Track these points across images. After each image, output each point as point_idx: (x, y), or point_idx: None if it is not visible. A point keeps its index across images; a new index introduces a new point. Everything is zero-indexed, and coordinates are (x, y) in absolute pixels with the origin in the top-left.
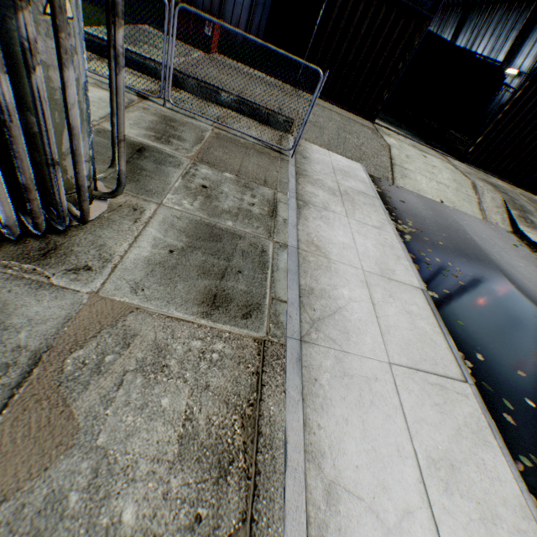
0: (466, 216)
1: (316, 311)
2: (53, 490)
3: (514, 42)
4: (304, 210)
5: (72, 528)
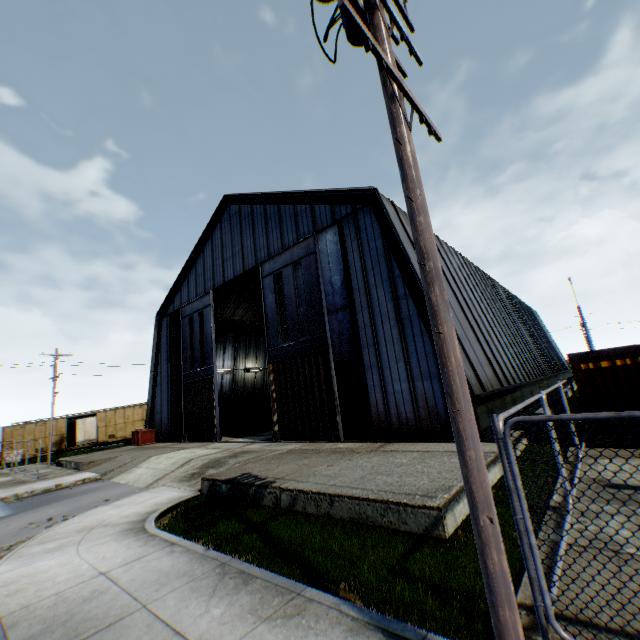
0: (126, 487)
1: None
2: None
3: None
4: None
5: None
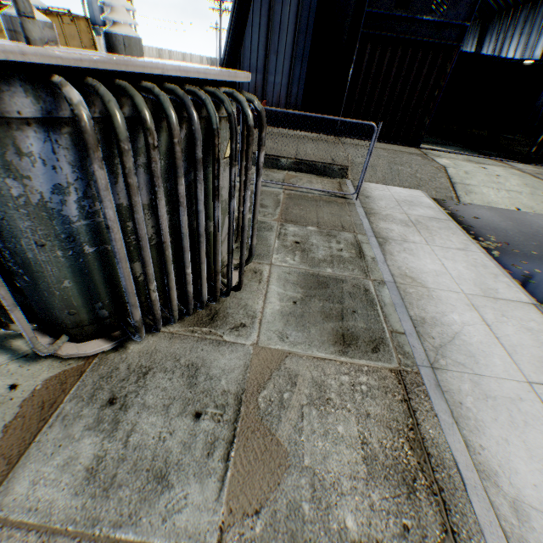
0: None
1: (435, 339)
2: (289, 500)
3: None
4: (386, 246)
5: (314, 530)
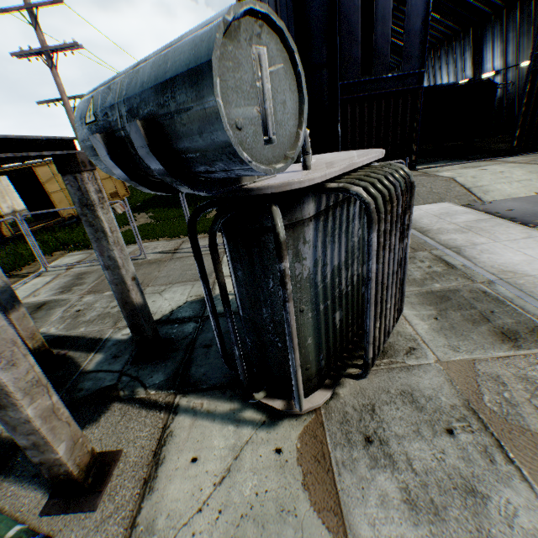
0: None
1: None
2: None
3: (473, 58)
4: (463, 252)
5: None
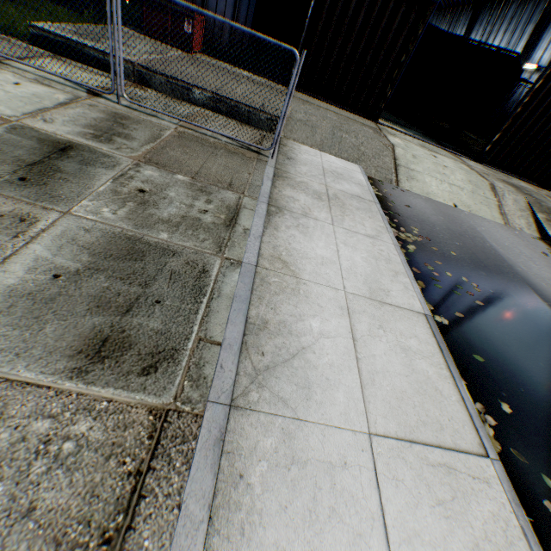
0: (484, 221)
1: (265, 356)
2: None
3: (531, 35)
4: (276, 217)
5: None
